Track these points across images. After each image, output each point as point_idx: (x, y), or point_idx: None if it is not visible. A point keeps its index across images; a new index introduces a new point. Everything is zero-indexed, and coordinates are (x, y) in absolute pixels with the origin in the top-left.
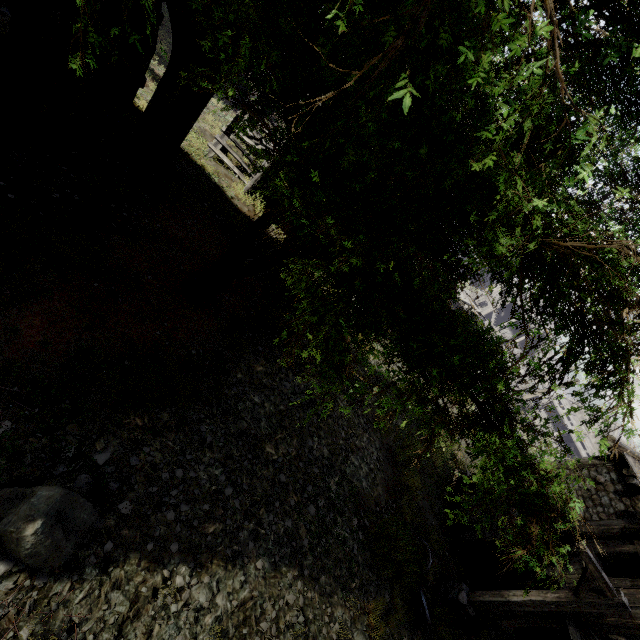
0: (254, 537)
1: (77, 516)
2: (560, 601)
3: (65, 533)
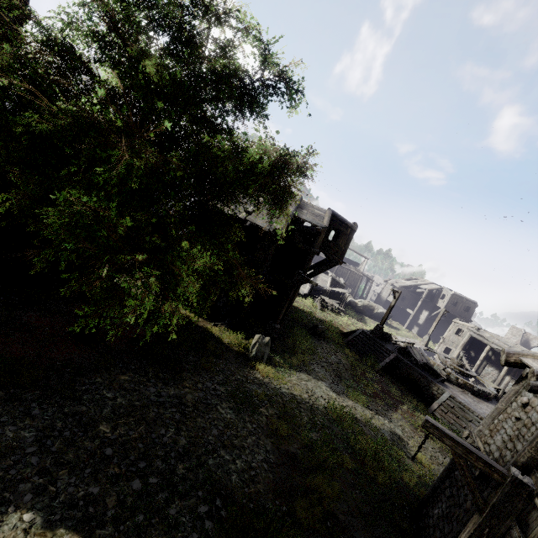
0: (38, 492)
1: None
2: (469, 534)
3: None
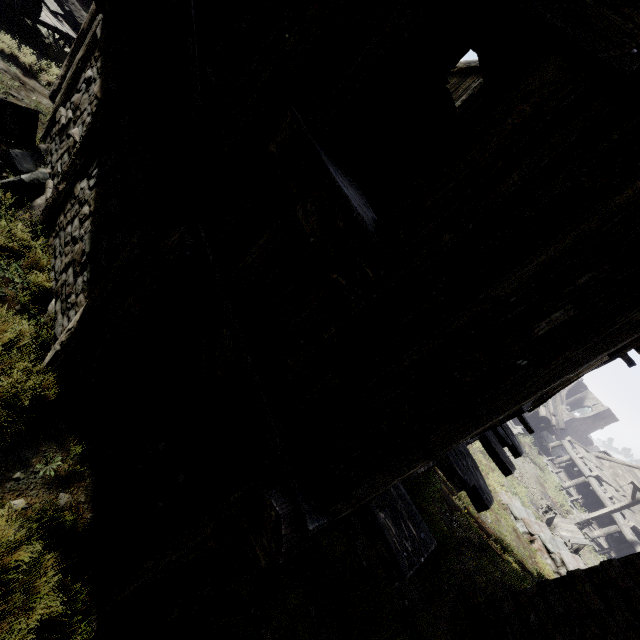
0: None
1: None
2: None
3: None
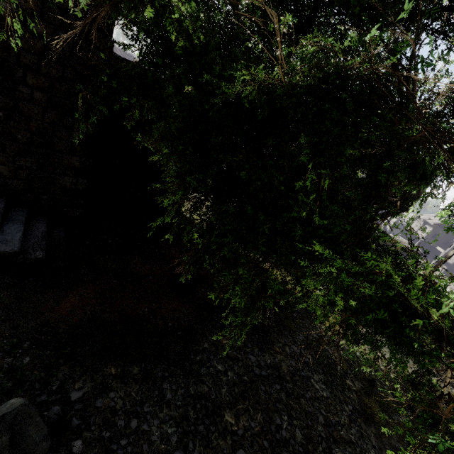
0: None
1: (30, 434)
2: None
3: (14, 448)
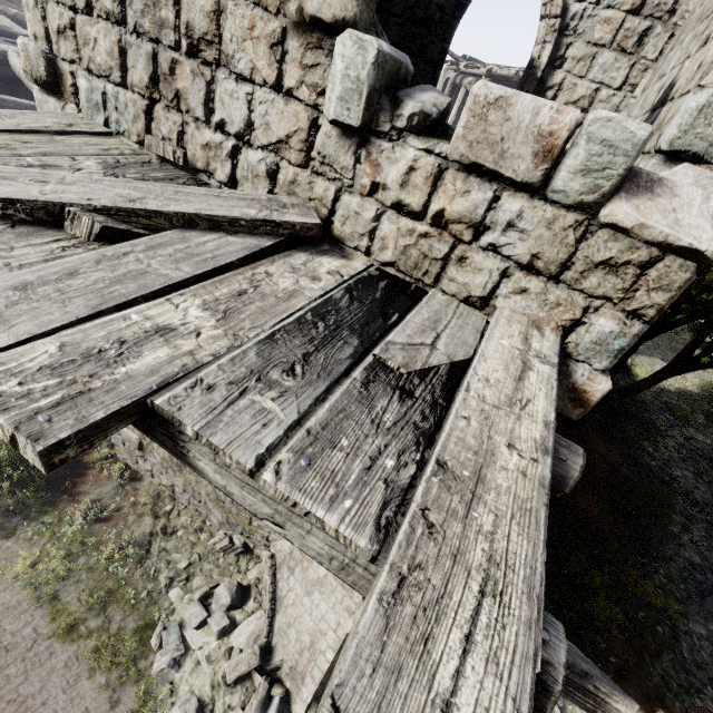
0: None
1: None
2: None
3: None
